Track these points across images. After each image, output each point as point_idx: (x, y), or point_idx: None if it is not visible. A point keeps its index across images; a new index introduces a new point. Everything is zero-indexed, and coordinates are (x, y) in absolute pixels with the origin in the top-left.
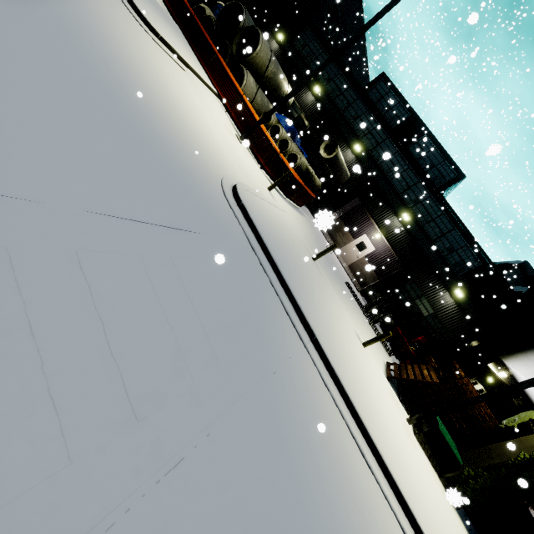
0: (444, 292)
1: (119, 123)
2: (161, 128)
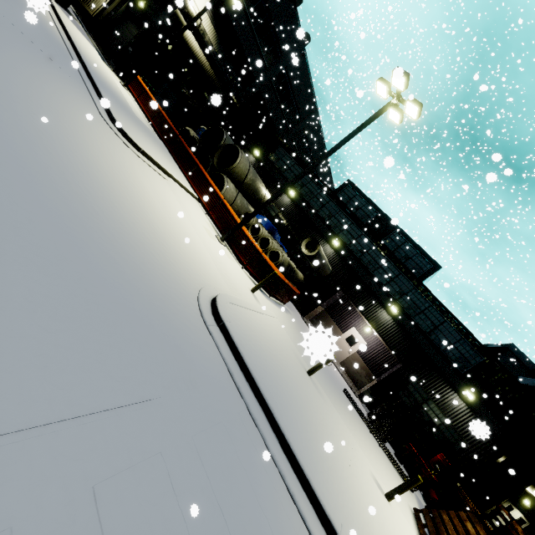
0: (452, 393)
1: (58, 245)
2: (124, 242)
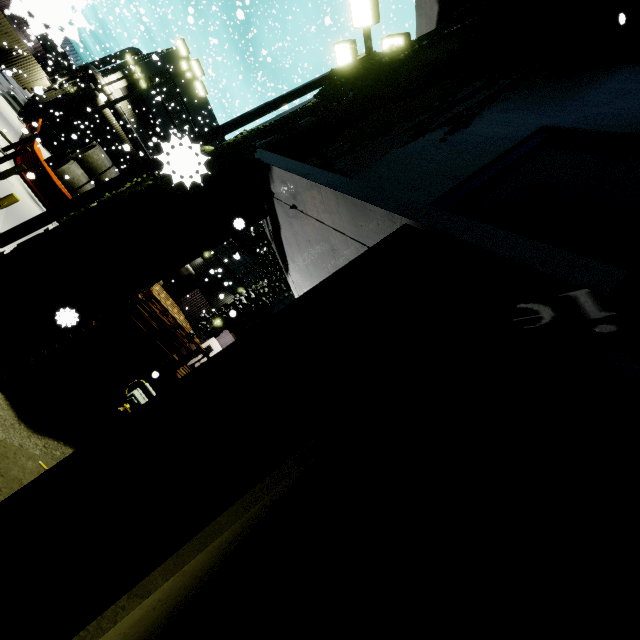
0: None
1: None
2: None
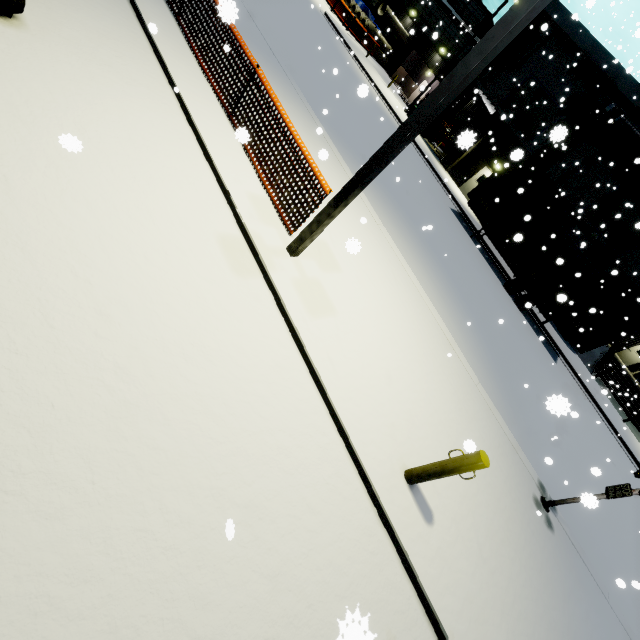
0: None
1: None
2: None
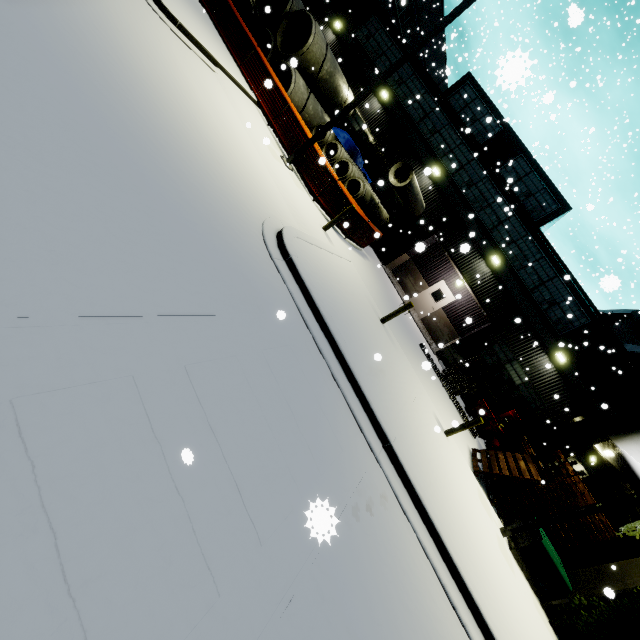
0: (542, 355)
1: (110, 154)
2: (176, 156)
